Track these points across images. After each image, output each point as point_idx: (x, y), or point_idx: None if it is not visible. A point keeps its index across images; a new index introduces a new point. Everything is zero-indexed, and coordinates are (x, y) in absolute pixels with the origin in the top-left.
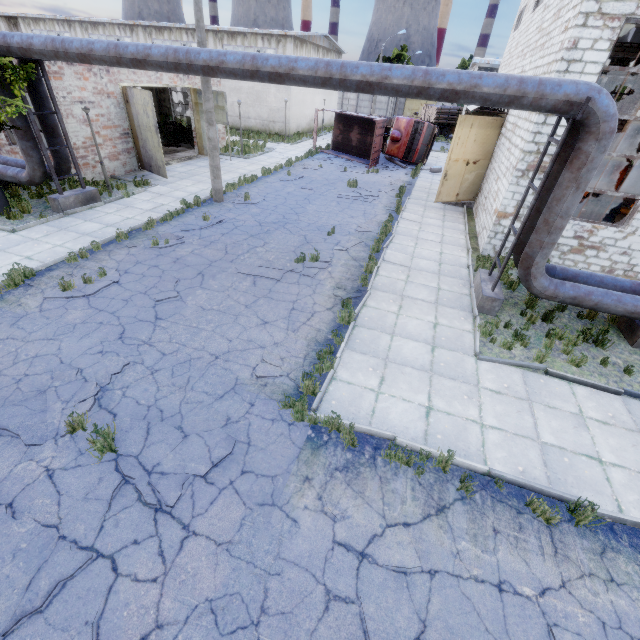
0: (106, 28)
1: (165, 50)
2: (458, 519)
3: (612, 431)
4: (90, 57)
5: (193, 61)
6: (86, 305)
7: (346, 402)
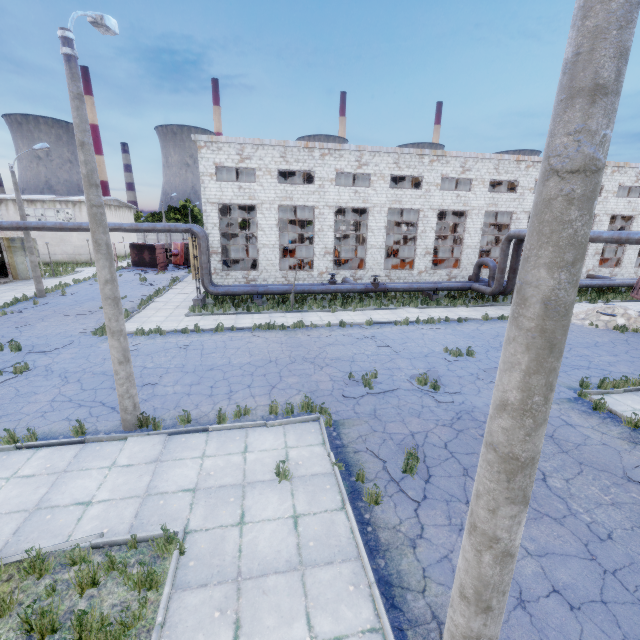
0: None
1: (11, 223)
2: (159, 338)
3: (226, 320)
4: None
5: (28, 226)
6: None
7: None
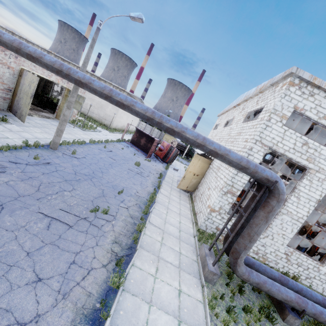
0: (34, 46)
1: (55, 60)
2: None
3: None
4: None
5: (71, 74)
6: None
7: None
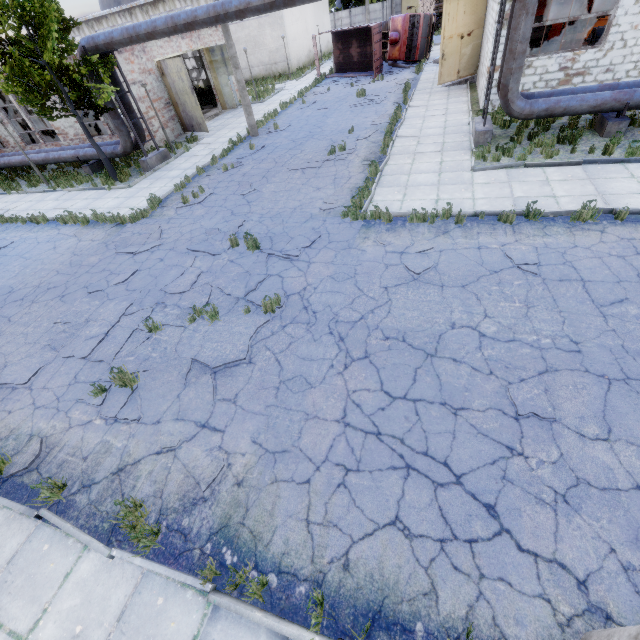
0: (108, 20)
1: (207, 9)
2: (456, 233)
3: (568, 183)
4: (155, 33)
5: (228, 10)
6: (202, 207)
7: (382, 208)
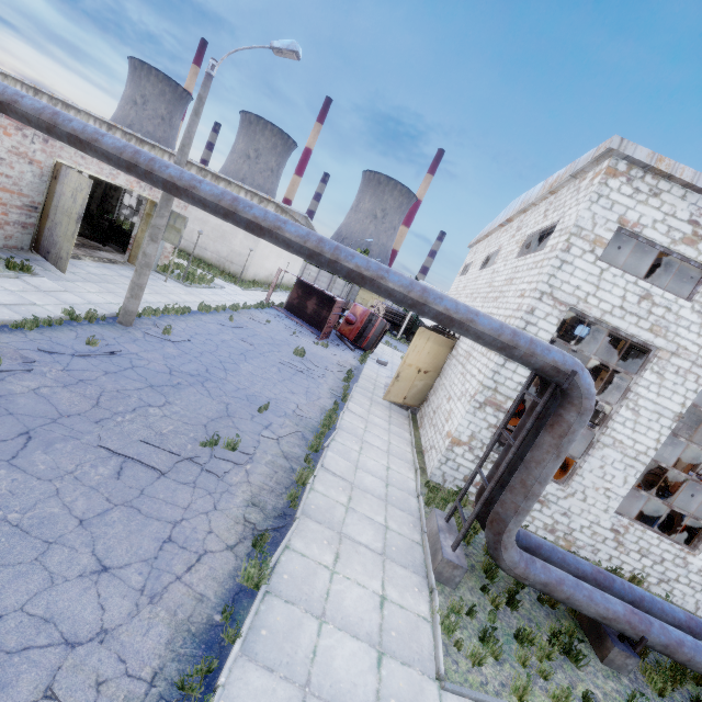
0: (80, 114)
1: (123, 145)
2: None
3: None
4: (9, 107)
5: (156, 170)
6: None
7: None
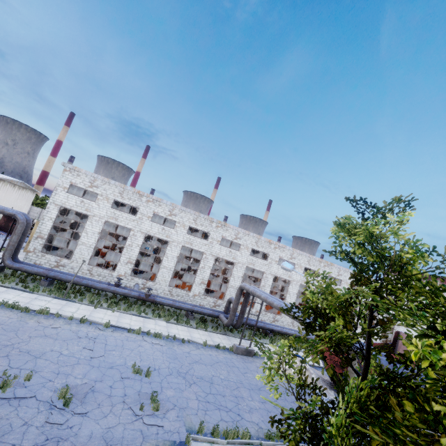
0: None
1: None
2: None
3: None
4: None
5: None
6: None
7: None
